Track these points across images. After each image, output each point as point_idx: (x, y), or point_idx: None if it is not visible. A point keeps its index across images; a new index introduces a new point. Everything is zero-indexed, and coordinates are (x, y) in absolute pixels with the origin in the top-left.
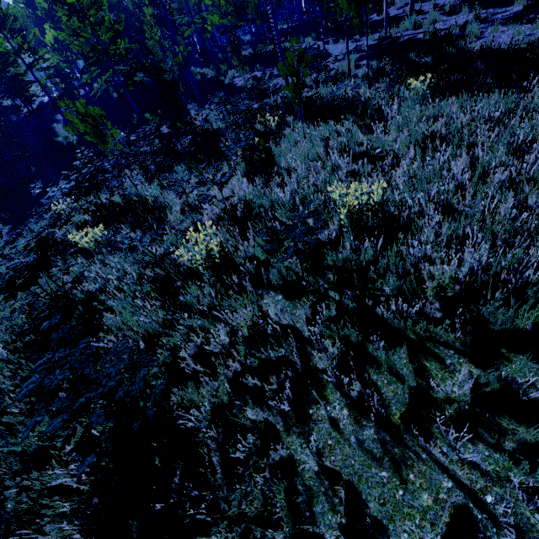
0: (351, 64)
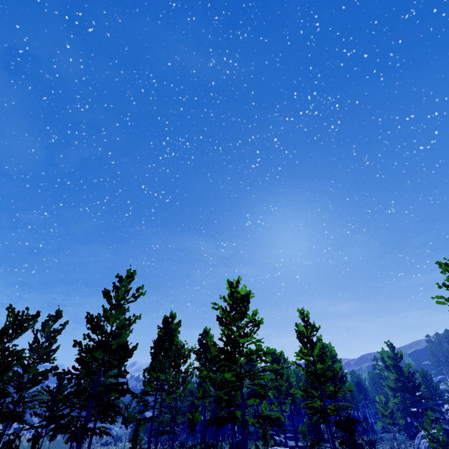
0: None
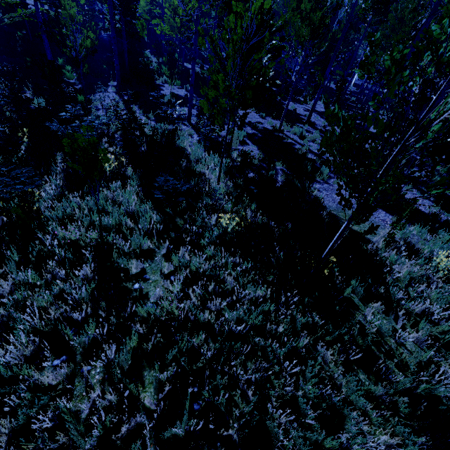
0: (240, 137)
